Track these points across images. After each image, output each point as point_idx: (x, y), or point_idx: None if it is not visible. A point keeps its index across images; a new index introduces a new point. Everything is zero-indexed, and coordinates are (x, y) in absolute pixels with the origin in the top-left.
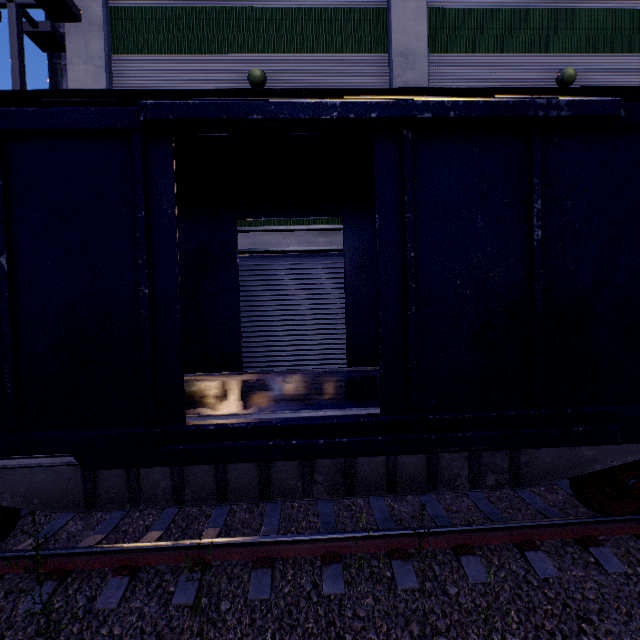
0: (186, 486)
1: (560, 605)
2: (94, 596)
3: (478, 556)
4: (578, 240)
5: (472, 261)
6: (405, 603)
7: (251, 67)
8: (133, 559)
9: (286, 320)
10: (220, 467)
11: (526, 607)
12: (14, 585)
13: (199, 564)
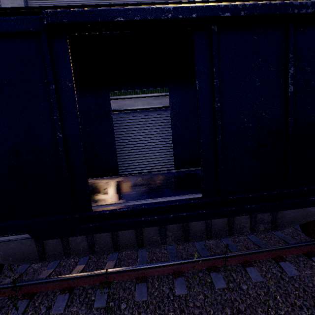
0: (95, 244)
1: (302, 291)
2: (50, 306)
3: (255, 266)
4: (313, 91)
5: (253, 107)
6: (220, 296)
7: (109, 2)
8: (70, 283)
9: (139, 146)
10: (114, 232)
11: (285, 293)
12: (4, 303)
13: (106, 283)
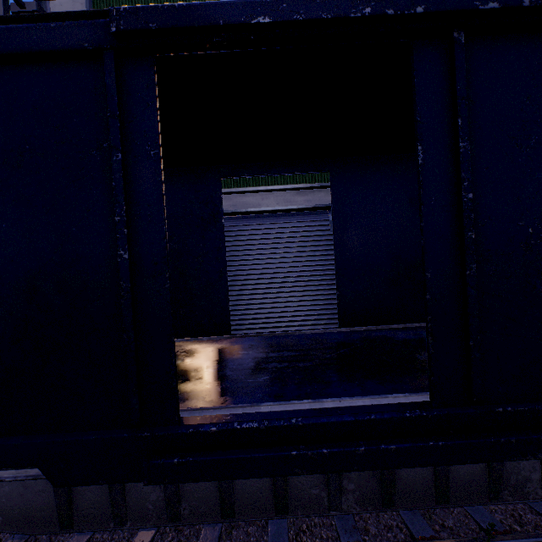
0: (182, 498)
1: None
2: None
3: None
4: None
5: None
6: None
7: None
8: None
9: (267, 278)
10: None
11: None
12: None
13: None
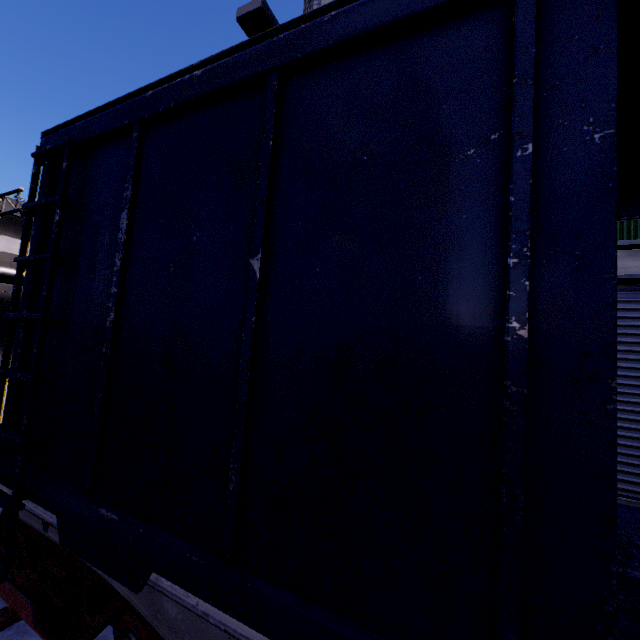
0: None
1: None
2: None
3: None
4: None
5: None
6: None
7: None
8: None
9: None
10: None
11: None
12: None
13: None
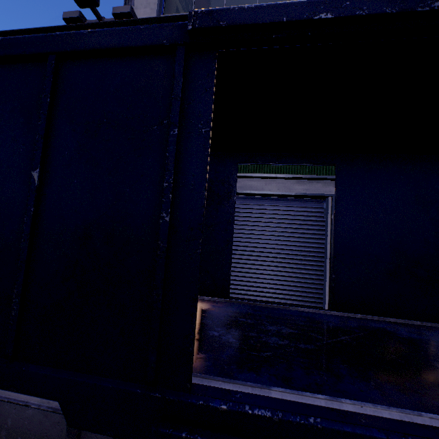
0: None
1: None
2: None
3: None
4: None
5: None
6: None
7: None
8: None
9: (261, 252)
10: None
11: None
12: None
13: None
